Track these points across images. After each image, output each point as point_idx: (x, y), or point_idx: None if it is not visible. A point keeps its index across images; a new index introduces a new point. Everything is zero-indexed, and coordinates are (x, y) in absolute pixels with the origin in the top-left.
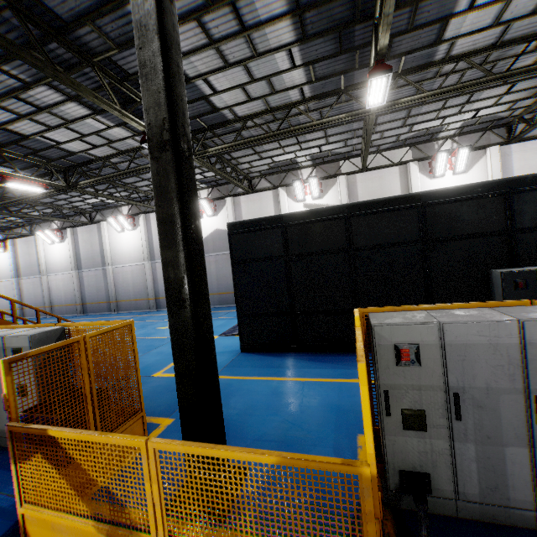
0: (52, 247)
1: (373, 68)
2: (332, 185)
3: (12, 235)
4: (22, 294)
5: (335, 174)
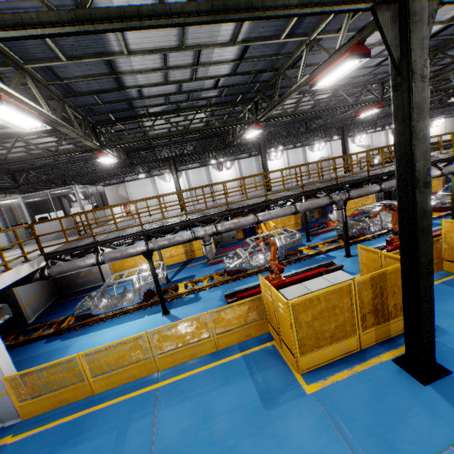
0: (220, 173)
1: (442, 114)
2: (365, 137)
3: (182, 168)
4: (194, 208)
5: (366, 133)
